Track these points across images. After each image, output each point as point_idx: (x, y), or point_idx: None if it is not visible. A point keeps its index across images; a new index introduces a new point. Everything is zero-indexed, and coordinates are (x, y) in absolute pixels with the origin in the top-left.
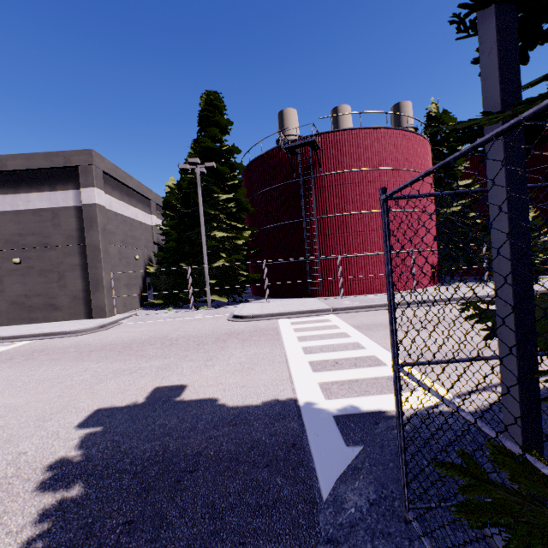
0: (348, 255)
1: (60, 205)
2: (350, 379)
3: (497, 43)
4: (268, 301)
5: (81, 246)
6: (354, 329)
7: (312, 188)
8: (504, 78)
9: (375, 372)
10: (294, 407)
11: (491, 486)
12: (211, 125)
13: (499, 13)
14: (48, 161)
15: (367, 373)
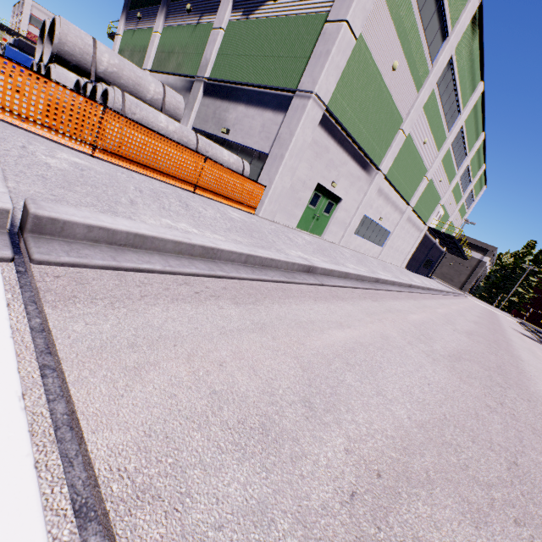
0: None
1: (474, 256)
2: None
3: None
4: (523, 320)
5: (472, 270)
6: None
7: None
8: None
9: None
10: None
11: None
12: None
13: None
14: (480, 244)
15: None
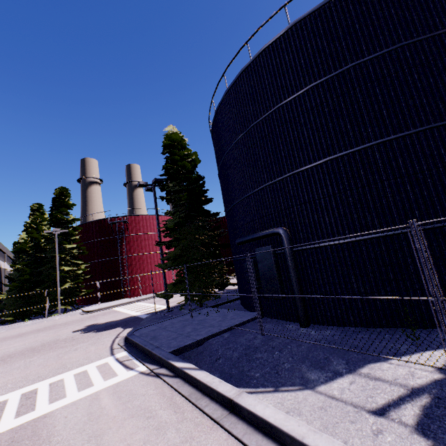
0: (144, 274)
1: None
2: (147, 310)
3: (161, 256)
4: (100, 304)
5: None
6: (148, 303)
7: (124, 241)
8: (162, 260)
9: (154, 308)
10: (134, 316)
11: (157, 294)
12: (62, 206)
13: (162, 253)
14: None
15: (152, 309)
